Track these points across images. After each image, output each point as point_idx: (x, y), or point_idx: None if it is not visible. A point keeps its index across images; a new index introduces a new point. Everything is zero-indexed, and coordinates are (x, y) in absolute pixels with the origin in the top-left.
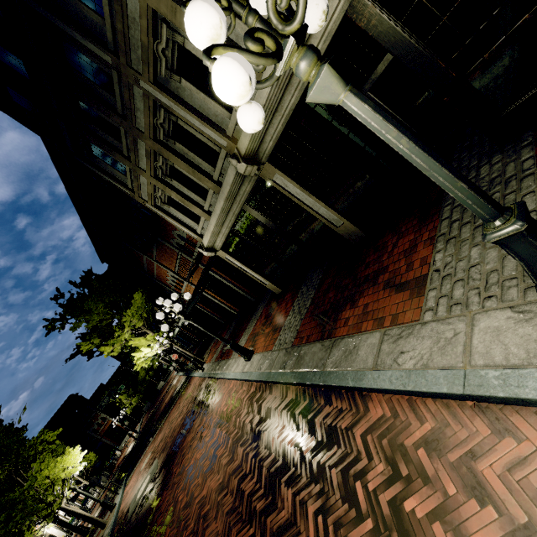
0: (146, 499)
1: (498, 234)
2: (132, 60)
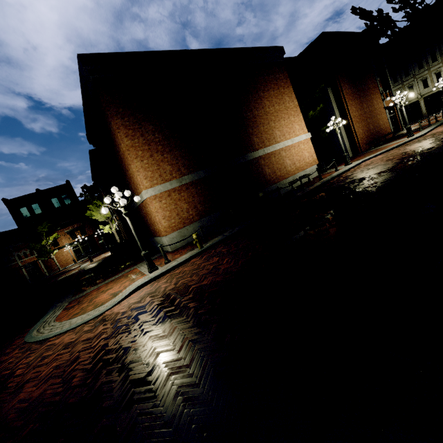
0: None
1: None
2: (417, 76)
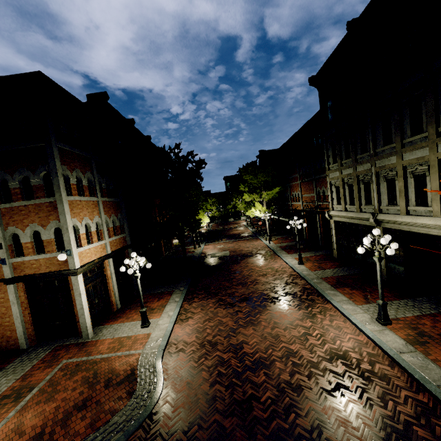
0: (223, 259)
1: (378, 302)
2: (377, 161)
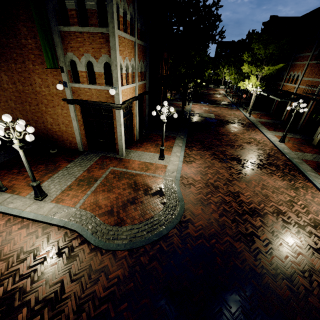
0: (210, 120)
1: None
2: None
